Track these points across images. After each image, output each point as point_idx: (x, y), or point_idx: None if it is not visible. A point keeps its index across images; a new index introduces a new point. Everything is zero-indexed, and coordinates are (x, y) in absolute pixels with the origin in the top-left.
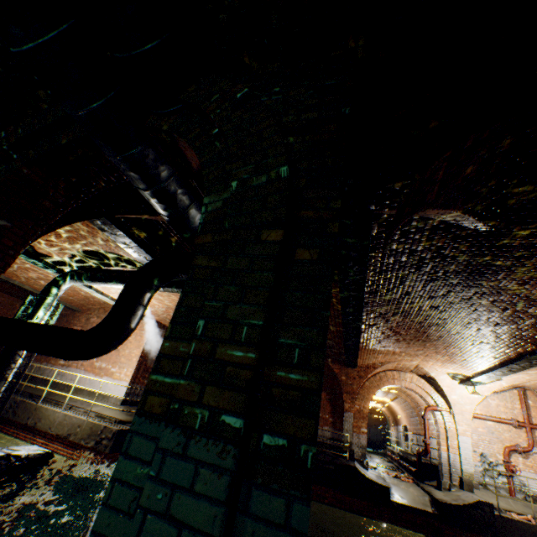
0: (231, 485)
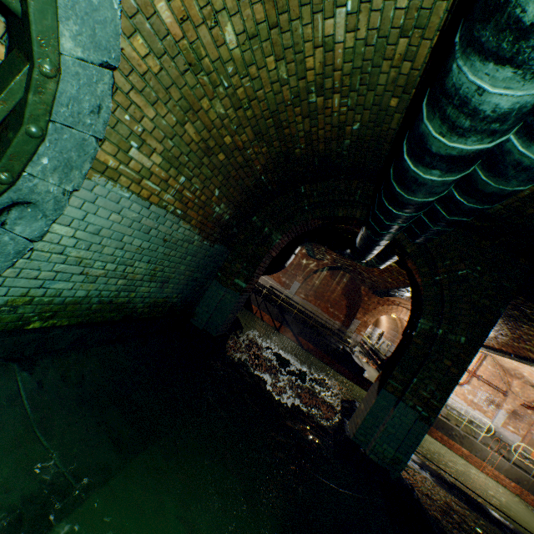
0: (415, 420)
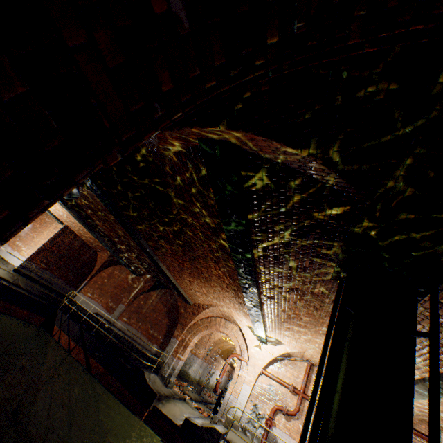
0: None
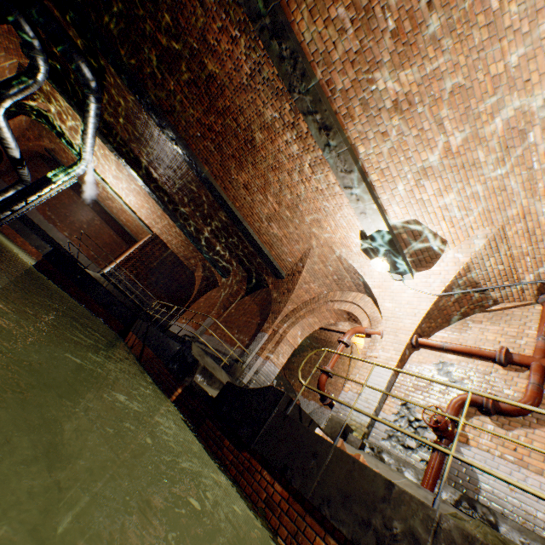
0: None
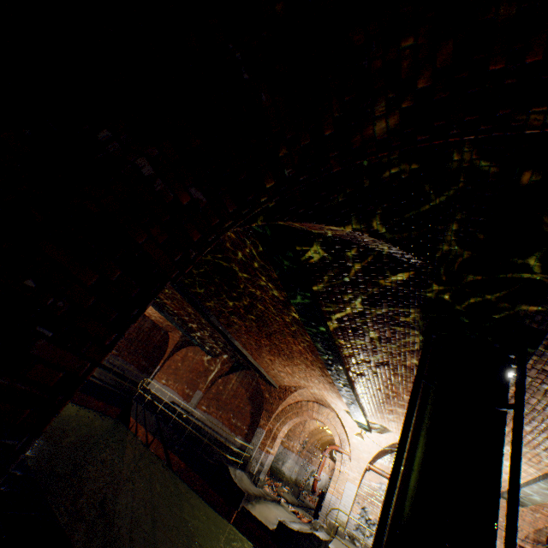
0: None
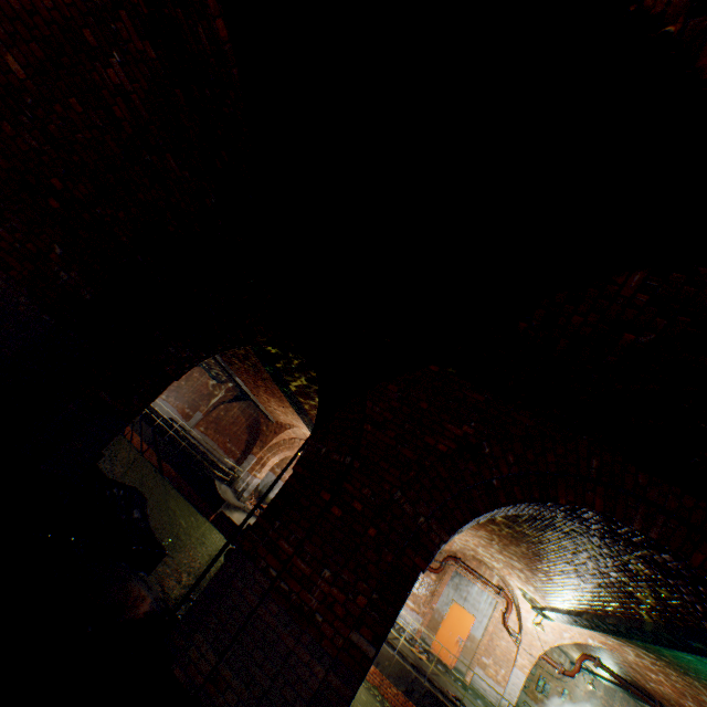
0: None
